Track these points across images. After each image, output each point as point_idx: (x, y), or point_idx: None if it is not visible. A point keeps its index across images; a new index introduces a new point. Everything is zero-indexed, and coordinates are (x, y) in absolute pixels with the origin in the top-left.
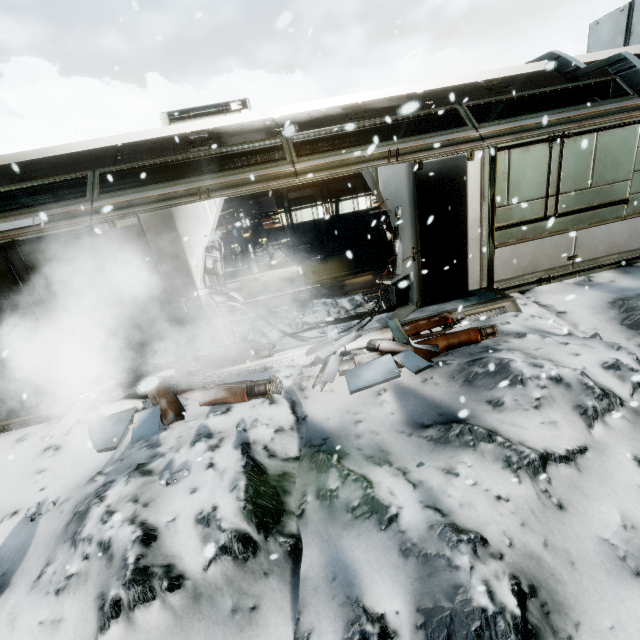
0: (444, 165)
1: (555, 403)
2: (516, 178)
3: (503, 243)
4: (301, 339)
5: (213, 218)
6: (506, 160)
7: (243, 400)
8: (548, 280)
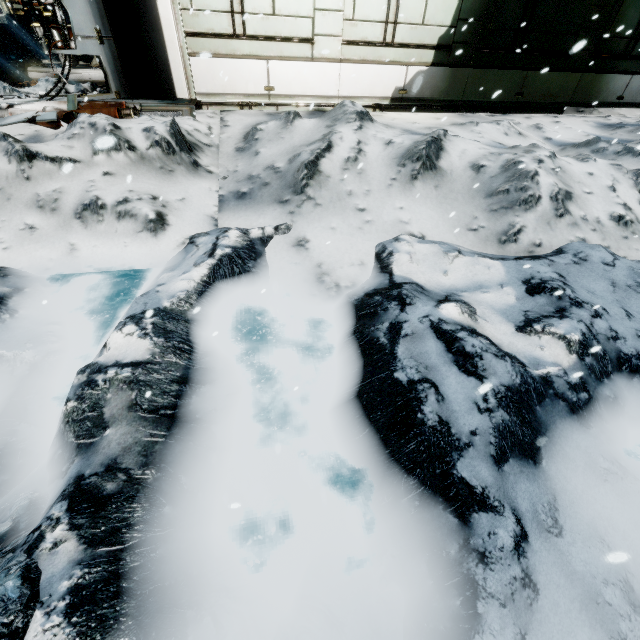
0: None
1: (83, 138)
2: None
3: (197, 53)
4: None
5: None
6: None
7: None
8: (249, 106)
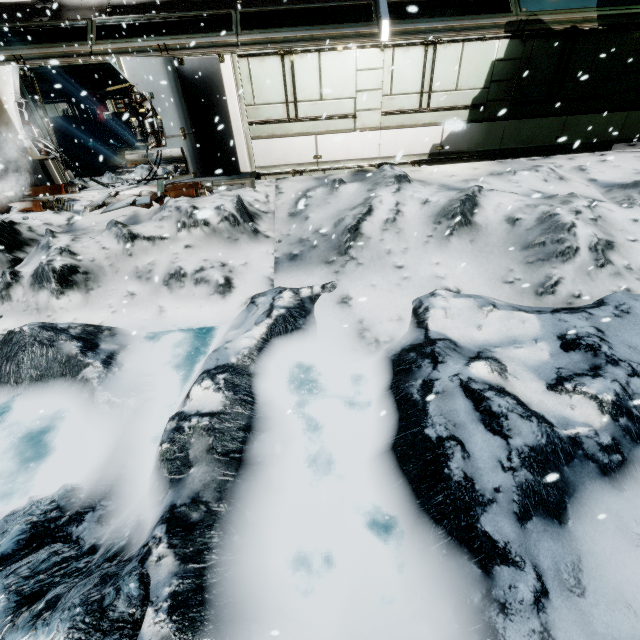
0: (202, 64)
1: (171, 219)
2: (258, 83)
3: (258, 136)
4: (104, 185)
5: (12, 80)
6: (247, 66)
7: (41, 210)
8: (300, 173)
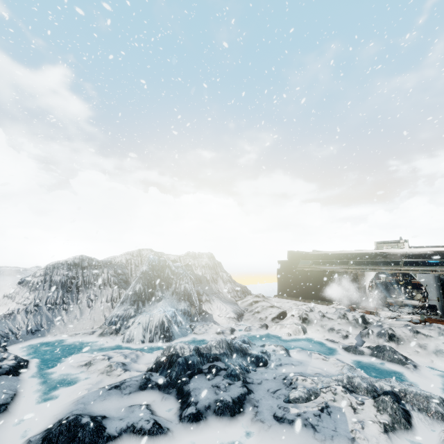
0: None
1: (434, 330)
2: None
3: None
4: (392, 311)
5: (372, 275)
6: None
7: (368, 314)
8: None
